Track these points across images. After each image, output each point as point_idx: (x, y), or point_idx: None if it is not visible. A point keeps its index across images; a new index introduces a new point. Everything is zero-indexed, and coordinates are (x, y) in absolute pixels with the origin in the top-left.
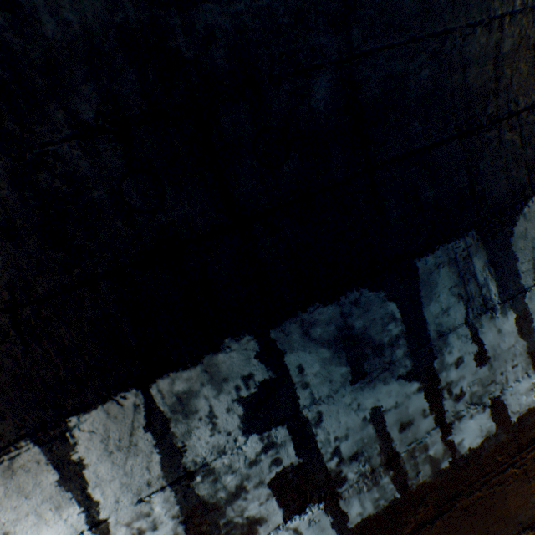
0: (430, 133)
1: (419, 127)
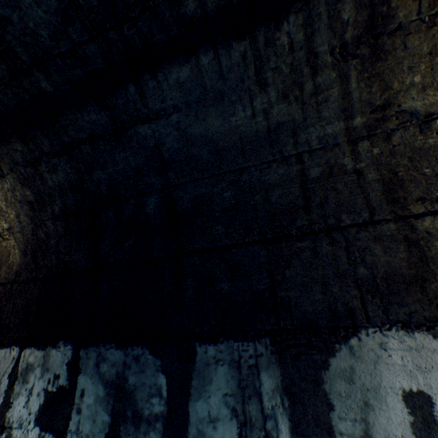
0: (232, 235)
1: (222, 230)
